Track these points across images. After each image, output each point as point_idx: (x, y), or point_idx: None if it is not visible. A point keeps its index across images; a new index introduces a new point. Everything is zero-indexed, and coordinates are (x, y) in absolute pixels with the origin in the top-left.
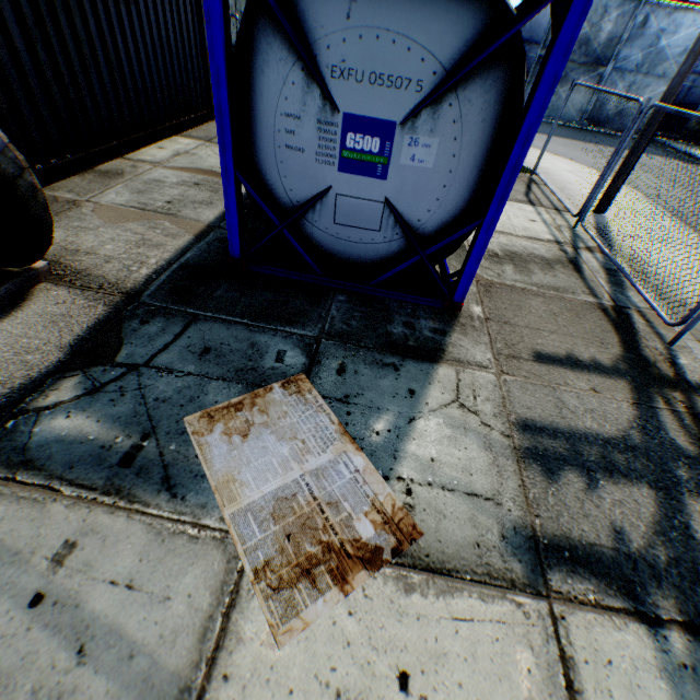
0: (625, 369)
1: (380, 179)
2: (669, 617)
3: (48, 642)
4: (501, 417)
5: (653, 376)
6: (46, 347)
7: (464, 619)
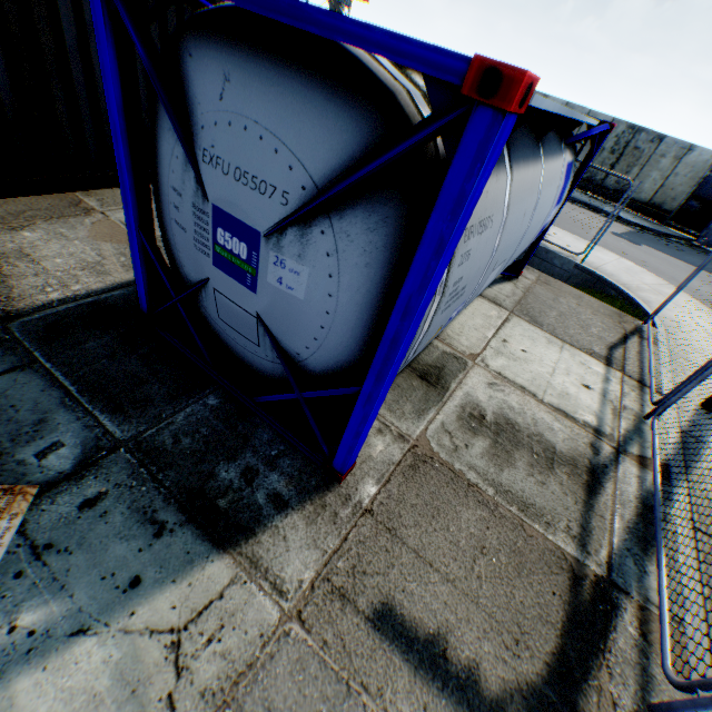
0: None
1: (250, 290)
2: None
3: None
4: (209, 700)
5: None
6: None
7: None
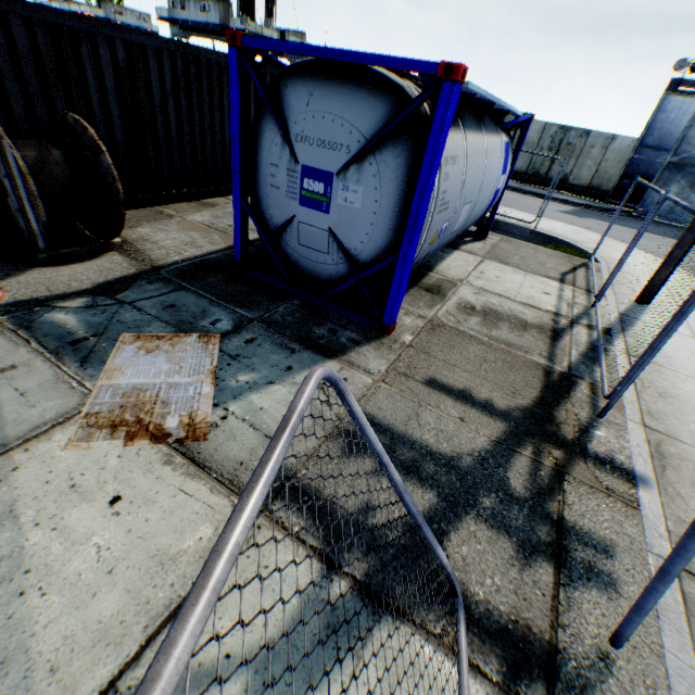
0: (517, 417)
1: (325, 213)
2: (352, 572)
3: None
4: None
5: (545, 432)
6: (87, 281)
7: (186, 493)
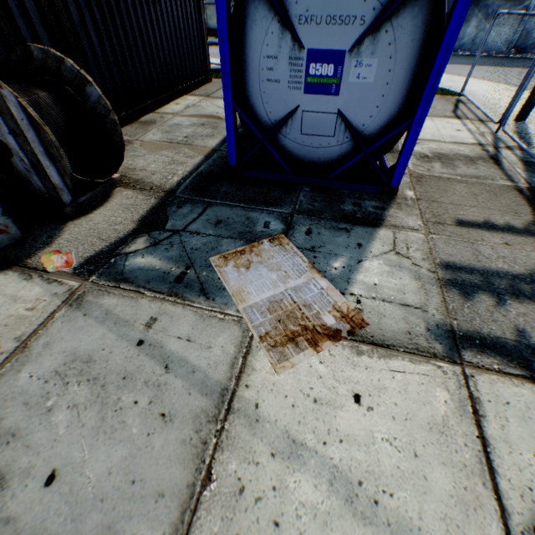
0: (534, 230)
1: (334, 96)
2: None
3: (149, 362)
4: (428, 260)
5: None
6: (125, 221)
7: (398, 372)
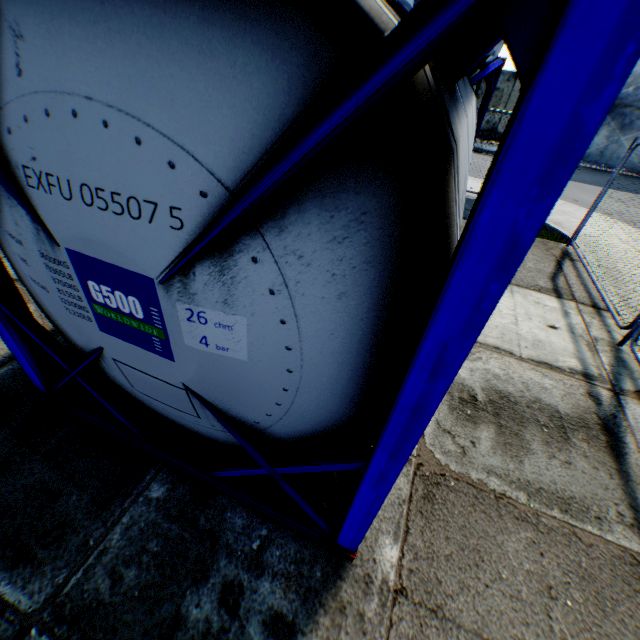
0: None
1: (165, 357)
2: None
3: None
4: None
5: None
6: None
7: None
